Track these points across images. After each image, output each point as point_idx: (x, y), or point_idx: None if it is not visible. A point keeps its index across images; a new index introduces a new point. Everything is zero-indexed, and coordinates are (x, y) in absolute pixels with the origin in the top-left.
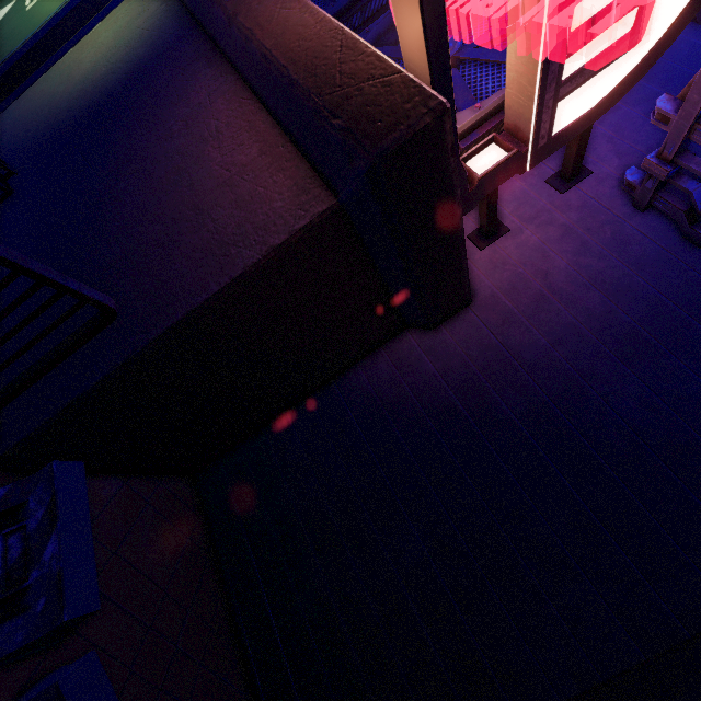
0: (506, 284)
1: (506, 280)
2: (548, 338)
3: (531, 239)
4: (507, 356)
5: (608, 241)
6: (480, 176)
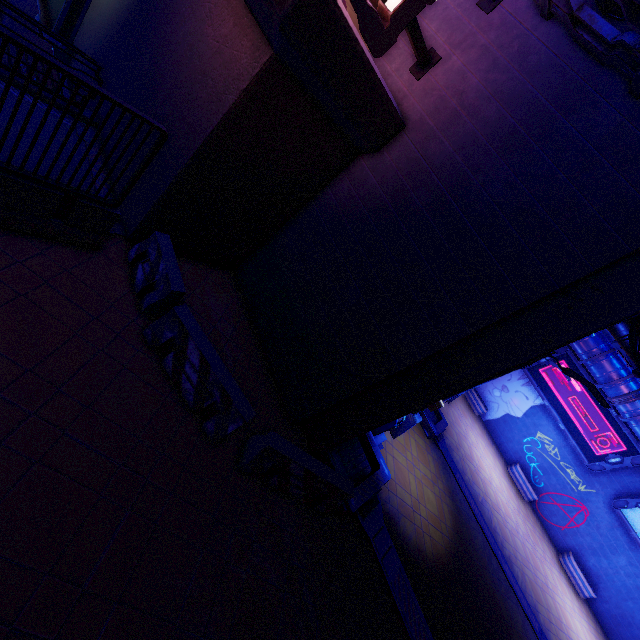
0: (432, 107)
1: (432, 104)
2: (453, 147)
3: (456, 64)
4: (424, 165)
5: (514, 55)
6: (391, 14)
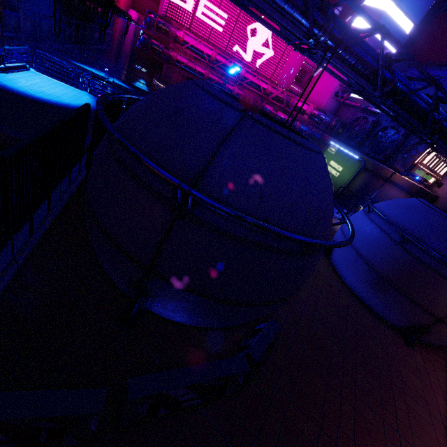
0: (445, 193)
1: (445, 192)
2: None
3: None
4: None
5: None
6: (431, 183)
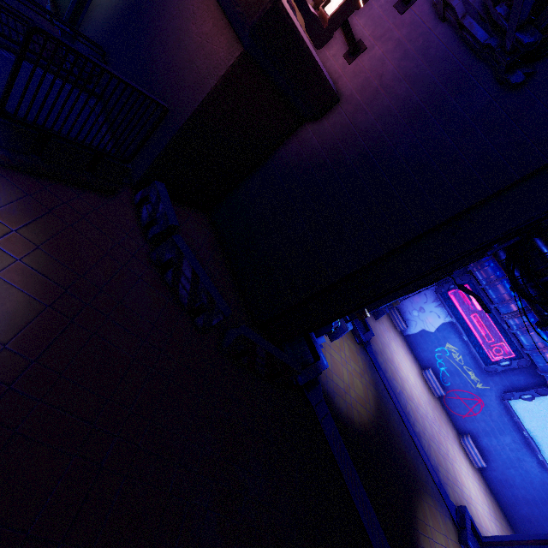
0: (359, 86)
1: (360, 84)
2: (374, 117)
3: (378, 52)
4: (353, 130)
5: (419, 48)
6: (329, 18)
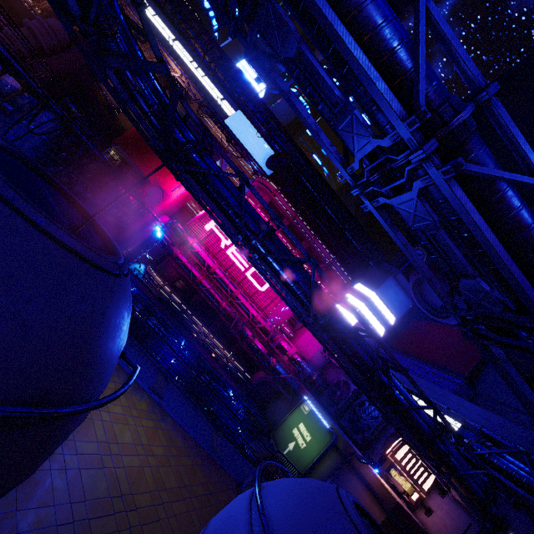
0: (437, 530)
1: (437, 528)
2: None
3: (439, 514)
4: None
5: (456, 515)
6: (414, 501)
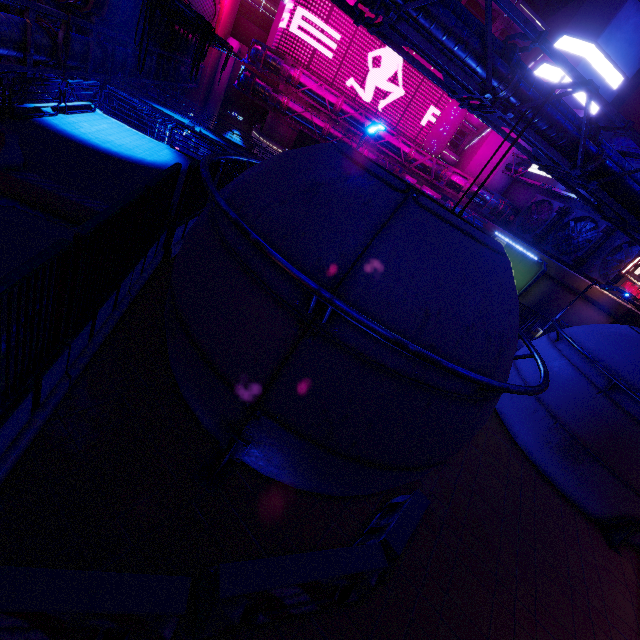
0: None
1: None
2: None
3: None
4: None
5: None
6: None
